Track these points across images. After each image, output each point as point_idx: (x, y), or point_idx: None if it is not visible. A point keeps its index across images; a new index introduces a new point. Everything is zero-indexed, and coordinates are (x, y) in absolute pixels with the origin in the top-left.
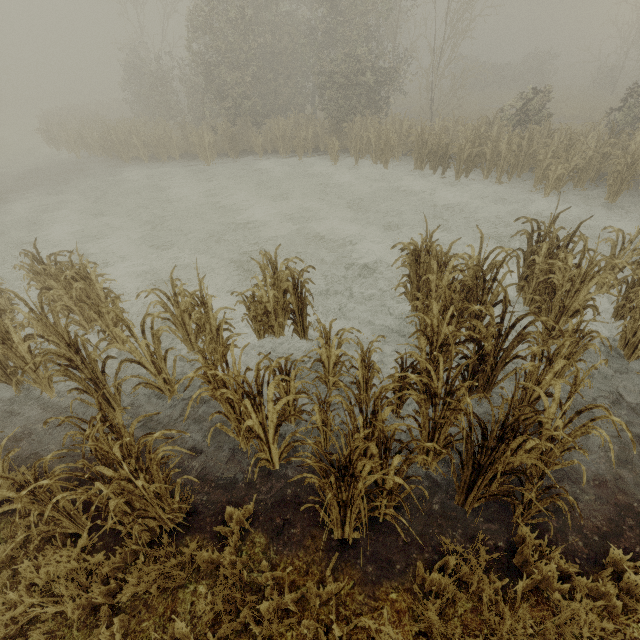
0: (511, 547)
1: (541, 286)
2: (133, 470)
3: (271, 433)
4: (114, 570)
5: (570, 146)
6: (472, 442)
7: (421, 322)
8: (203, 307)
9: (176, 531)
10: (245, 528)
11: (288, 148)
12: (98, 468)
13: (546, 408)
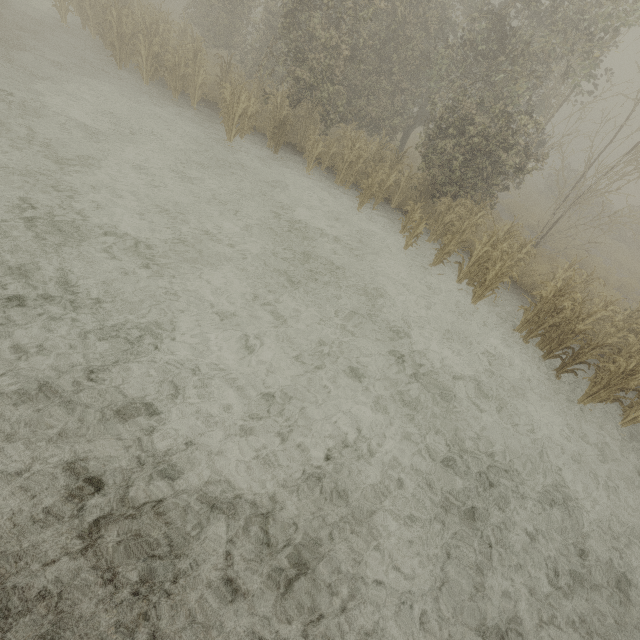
0: None
1: None
2: None
3: None
4: None
5: None
6: None
7: None
8: None
9: None
10: None
11: (350, 180)
12: None
13: None
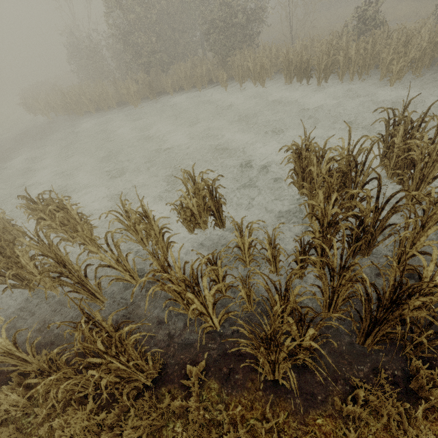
0: (406, 374)
1: (402, 162)
2: (115, 354)
3: (210, 309)
4: (116, 418)
5: (407, 42)
6: (369, 304)
7: (309, 204)
8: (147, 219)
9: (154, 384)
10: (202, 378)
11: (190, 84)
12: (88, 360)
13: (425, 266)
